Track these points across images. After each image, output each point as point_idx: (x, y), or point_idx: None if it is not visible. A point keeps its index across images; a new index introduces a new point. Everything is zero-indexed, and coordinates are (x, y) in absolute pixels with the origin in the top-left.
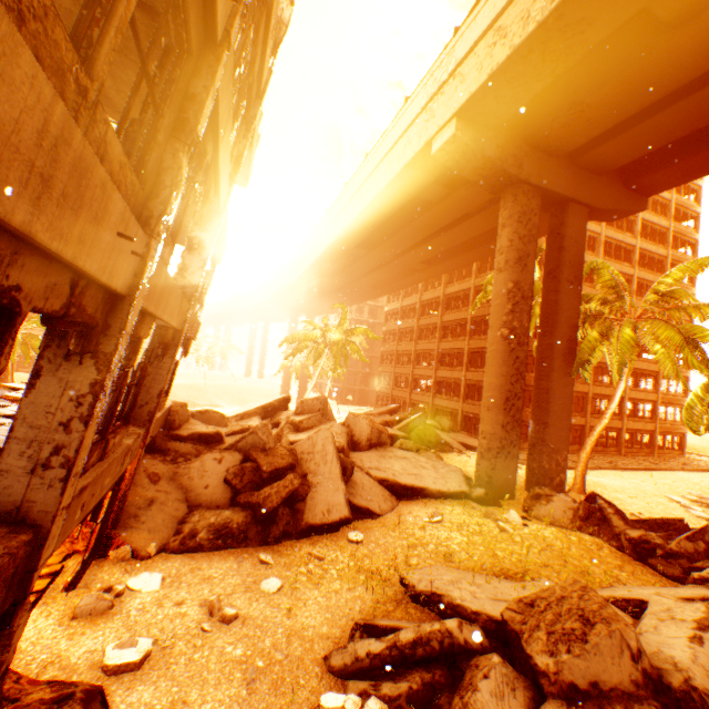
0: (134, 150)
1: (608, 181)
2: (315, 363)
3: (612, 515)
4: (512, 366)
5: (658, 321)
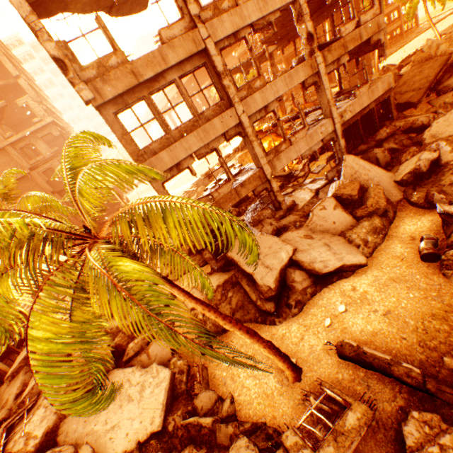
0: None
1: None
2: None
3: (390, 68)
4: None
5: None
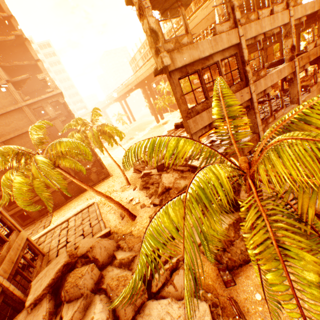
0: (265, 60)
1: None
2: (168, 100)
3: None
4: None
5: None
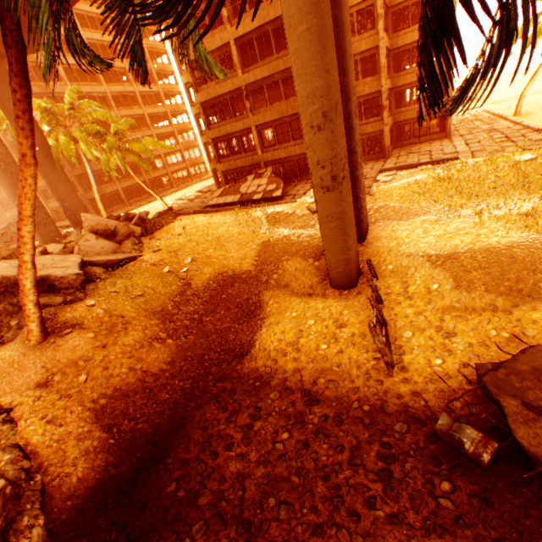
0: None
1: (0, 29)
2: None
3: None
4: (13, 179)
5: (75, 128)
